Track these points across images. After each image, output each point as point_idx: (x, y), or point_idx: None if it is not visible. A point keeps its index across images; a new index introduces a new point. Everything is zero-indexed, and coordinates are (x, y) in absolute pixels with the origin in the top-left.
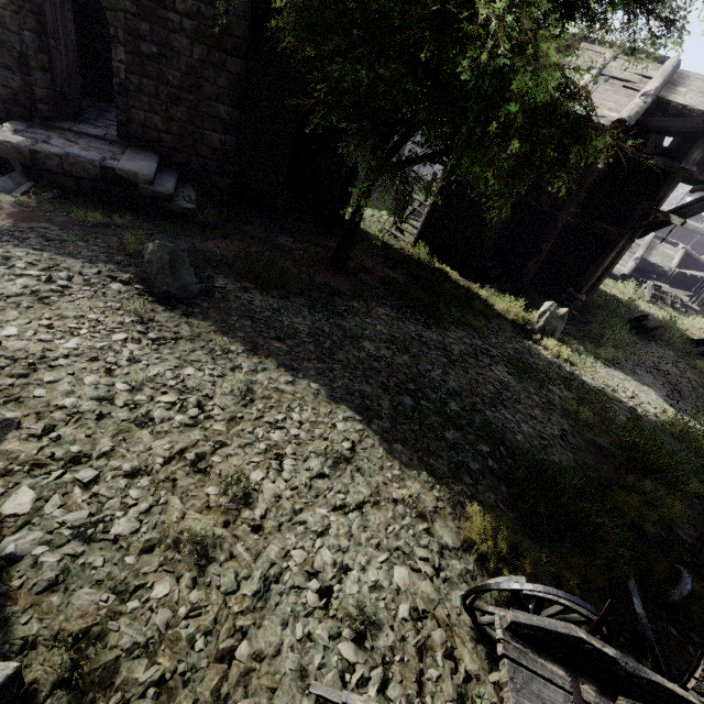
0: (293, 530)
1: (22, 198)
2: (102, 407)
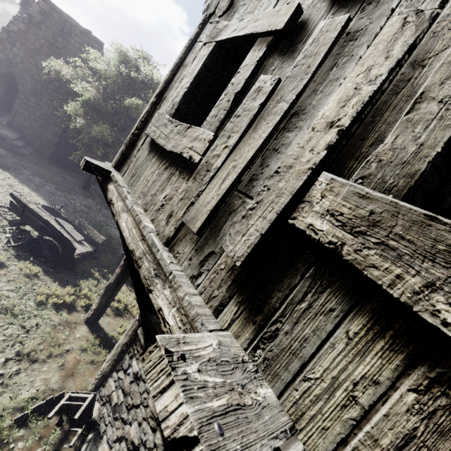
0: (6, 200)
1: None
2: None
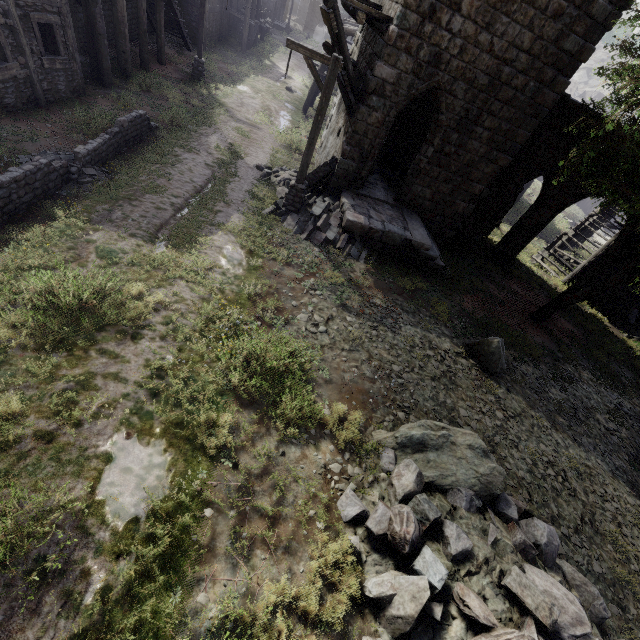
0: None
1: (367, 266)
2: (533, 478)
